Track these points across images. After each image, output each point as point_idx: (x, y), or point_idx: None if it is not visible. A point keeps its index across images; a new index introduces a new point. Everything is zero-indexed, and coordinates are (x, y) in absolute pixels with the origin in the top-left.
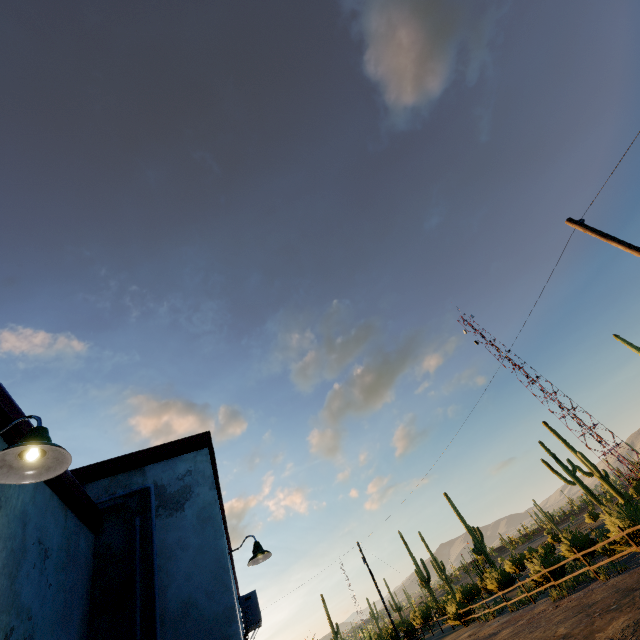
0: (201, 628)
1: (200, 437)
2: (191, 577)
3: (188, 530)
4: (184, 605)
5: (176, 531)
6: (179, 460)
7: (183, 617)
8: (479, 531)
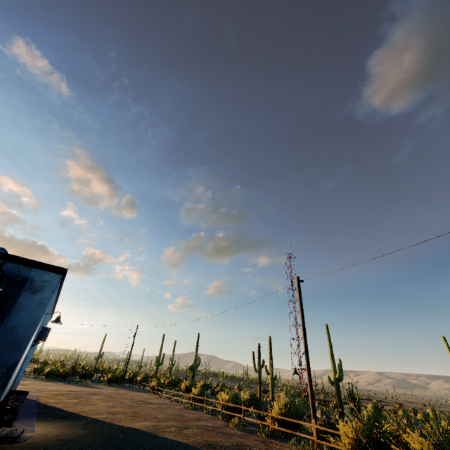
0: (15, 337)
1: (62, 269)
2: (23, 320)
3: (32, 303)
4: (14, 327)
5: (28, 300)
6: (48, 273)
7: (11, 331)
8: (200, 361)
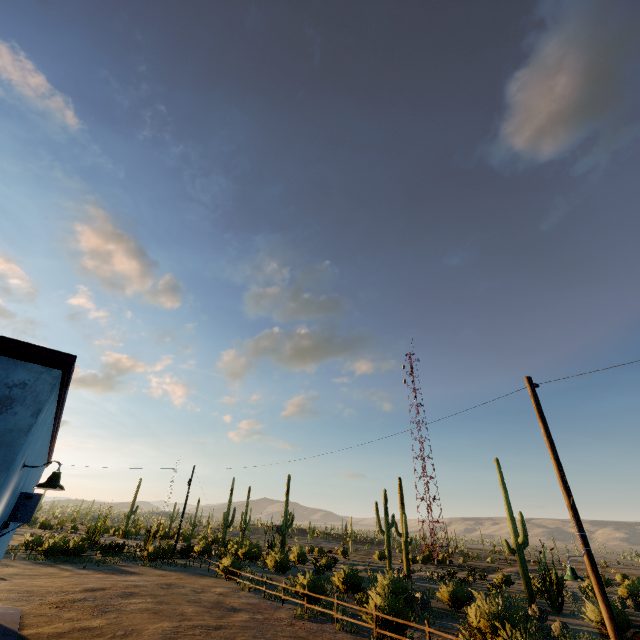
0: None
1: (61, 356)
2: None
3: None
4: None
5: None
6: (22, 366)
7: None
8: (292, 518)
